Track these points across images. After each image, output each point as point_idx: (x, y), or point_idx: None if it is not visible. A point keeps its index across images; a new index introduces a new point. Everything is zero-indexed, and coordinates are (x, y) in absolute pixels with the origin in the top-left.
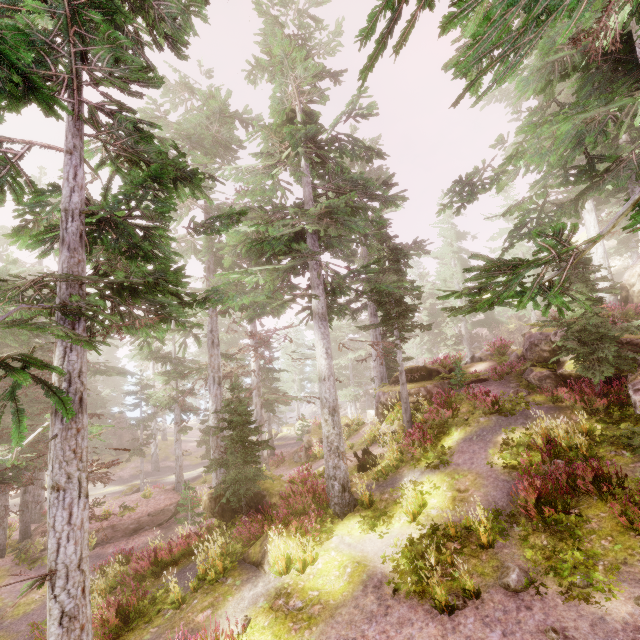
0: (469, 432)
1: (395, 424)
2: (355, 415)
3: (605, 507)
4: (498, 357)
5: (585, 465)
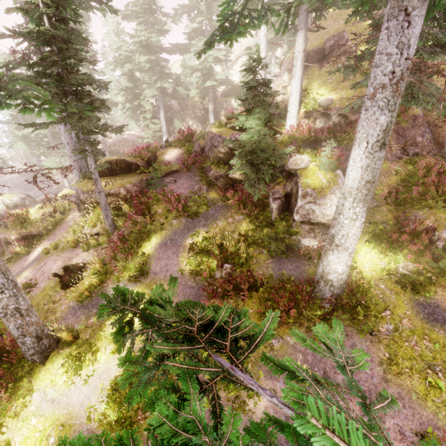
0: (165, 236)
1: (98, 226)
2: (67, 183)
3: (252, 303)
4: (186, 144)
5: (246, 281)
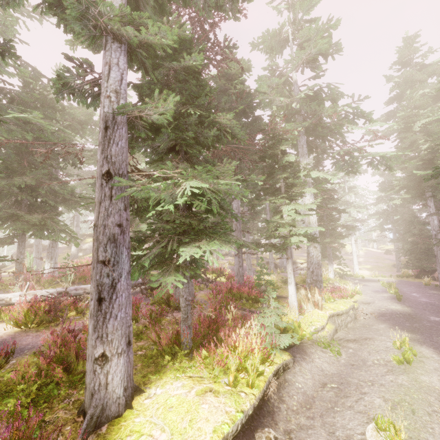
0: None
1: None
2: None
3: None
4: None
5: None
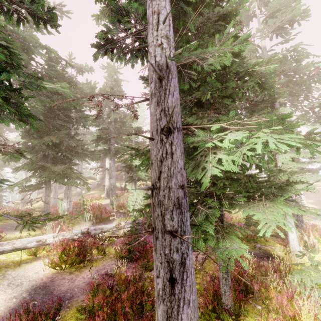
0: None
1: (41, 195)
2: None
3: None
4: None
5: None
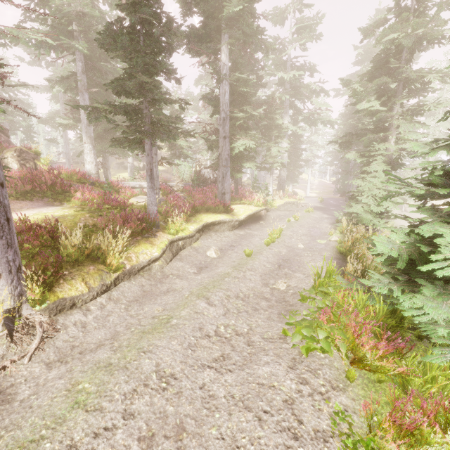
0: None
1: None
2: None
3: None
4: None
5: None
